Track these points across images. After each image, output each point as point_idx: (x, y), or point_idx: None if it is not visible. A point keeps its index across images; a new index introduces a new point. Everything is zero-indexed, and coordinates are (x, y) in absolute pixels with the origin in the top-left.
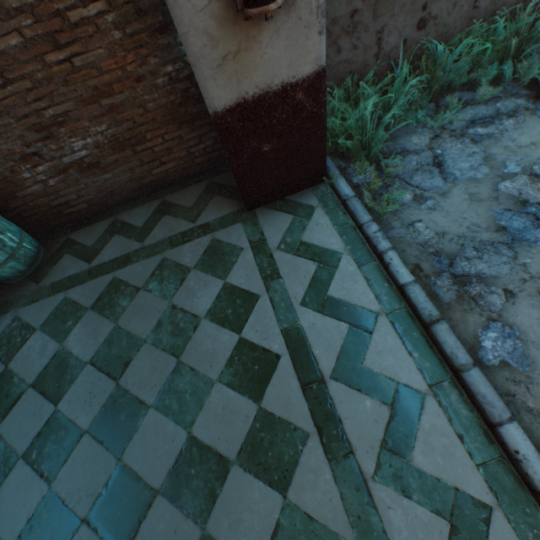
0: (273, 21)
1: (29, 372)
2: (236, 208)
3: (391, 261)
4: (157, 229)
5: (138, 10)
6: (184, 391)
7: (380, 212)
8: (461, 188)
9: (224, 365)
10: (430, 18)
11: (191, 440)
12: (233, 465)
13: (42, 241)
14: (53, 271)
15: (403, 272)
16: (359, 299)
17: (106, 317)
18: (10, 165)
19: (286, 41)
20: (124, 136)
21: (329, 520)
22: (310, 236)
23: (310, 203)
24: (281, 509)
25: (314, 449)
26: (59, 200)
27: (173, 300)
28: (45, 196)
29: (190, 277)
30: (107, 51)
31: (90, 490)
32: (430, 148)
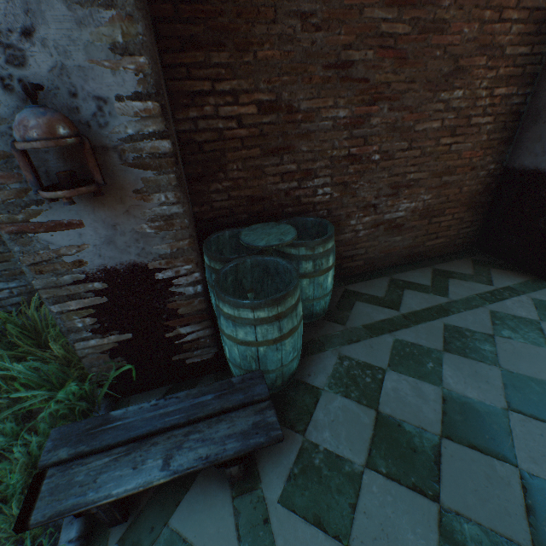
0: None
1: (421, 419)
2: (527, 278)
3: None
4: (452, 288)
5: (503, 127)
6: None
7: None
8: None
9: None
10: None
11: None
12: None
13: None
14: (353, 314)
15: None
16: None
17: (477, 360)
18: (351, 210)
19: None
20: (433, 207)
21: None
22: None
23: None
24: None
25: None
26: (350, 252)
27: None
28: (345, 245)
29: (545, 327)
30: (471, 146)
31: None
32: None
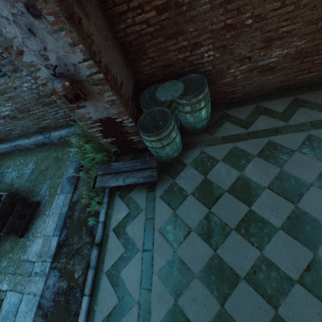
0: None
1: (222, 183)
2: None
3: None
4: (296, 115)
5: None
6: None
7: None
8: None
9: None
10: None
11: None
12: None
13: None
14: (219, 130)
15: None
16: None
17: (271, 163)
18: (230, 63)
19: None
20: (306, 50)
21: None
22: None
23: None
24: None
25: None
26: (231, 89)
27: None
28: (227, 85)
29: None
30: None
31: (295, 265)
32: None
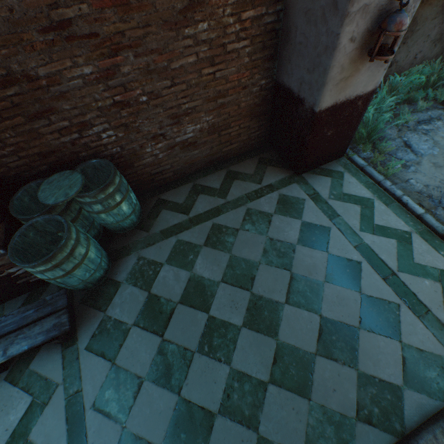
0: (370, 62)
1: (172, 294)
2: (288, 174)
3: (407, 201)
4: (233, 189)
5: (263, 47)
6: (304, 290)
7: (388, 174)
8: (427, 160)
9: (325, 272)
10: (394, 62)
11: (324, 319)
12: (359, 329)
13: None
14: (157, 222)
15: (417, 208)
16: (396, 225)
17: (220, 250)
18: (142, 142)
19: (369, 73)
20: (218, 124)
21: (432, 349)
22: (348, 190)
23: (339, 170)
24: (401, 348)
25: (406, 312)
26: (157, 169)
27: (268, 235)
28: (151, 166)
29: (274, 219)
30: (236, 69)
31: (264, 363)
32: (399, 137)
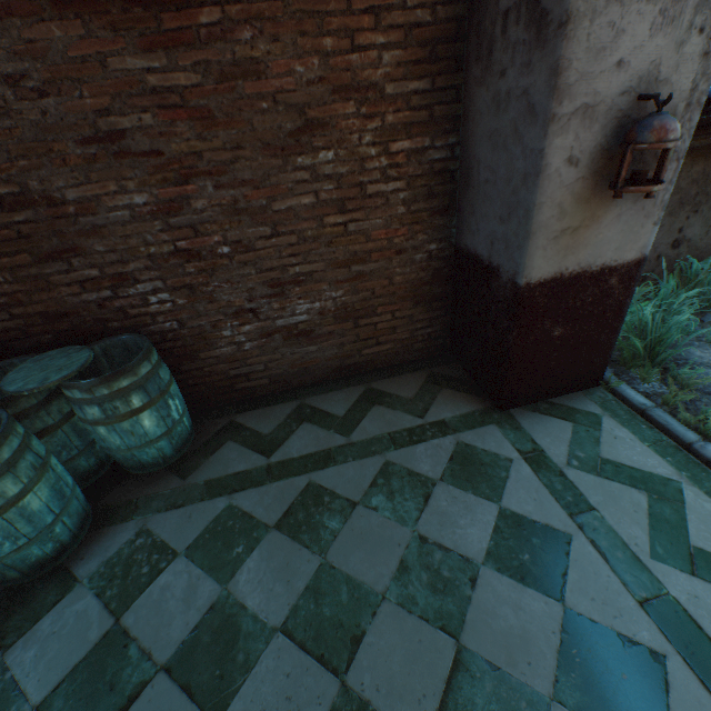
0: (619, 206)
1: (160, 637)
2: (480, 406)
3: None
4: (367, 421)
5: (430, 193)
6: None
7: (709, 429)
8: None
9: (556, 664)
10: (683, 240)
11: None
12: None
13: (192, 420)
14: (209, 462)
15: None
16: None
17: (304, 545)
18: (217, 319)
19: (622, 226)
20: (354, 305)
21: None
22: (613, 452)
23: (590, 410)
24: None
25: None
26: (241, 369)
27: (418, 528)
28: (230, 361)
29: (437, 492)
30: (384, 222)
31: None
32: None
